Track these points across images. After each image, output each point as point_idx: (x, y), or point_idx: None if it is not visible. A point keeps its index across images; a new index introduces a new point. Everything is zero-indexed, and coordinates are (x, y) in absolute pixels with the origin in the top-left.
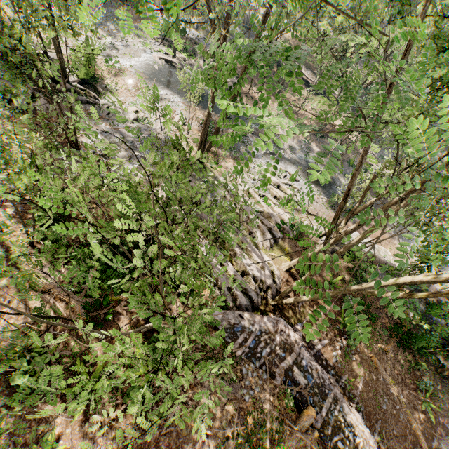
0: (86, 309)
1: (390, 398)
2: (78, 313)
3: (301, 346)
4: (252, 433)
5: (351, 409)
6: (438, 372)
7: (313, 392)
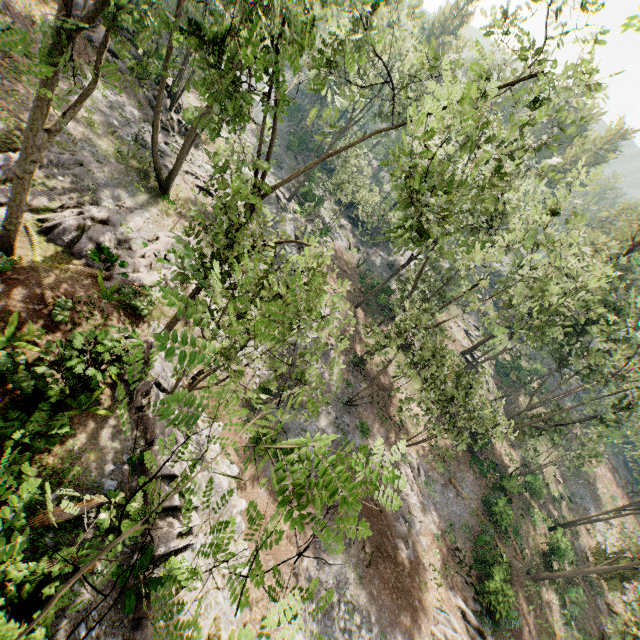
0: None
1: None
2: None
3: None
4: None
5: None
6: None
7: None
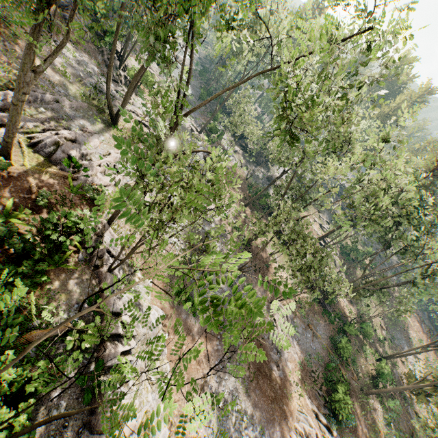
0: None
1: None
2: None
3: None
4: None
5: None
6: None
7: None
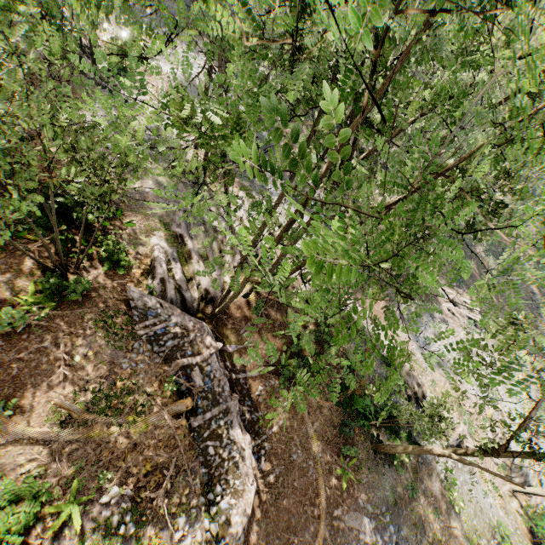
0: None
1: (305, 450)
2: None
3: (213, 353)
4: (114, 395)
5: (244, 430)
6: (375, 449)
7: (205, 396)
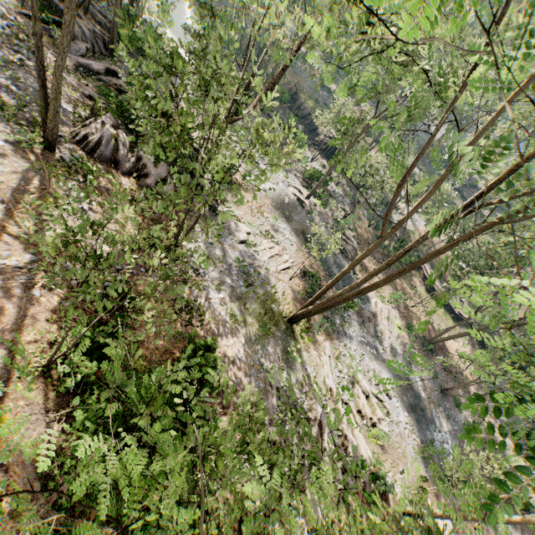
0: None
1: None
2: None
3: None
4: None
5: None
6: None
7: None
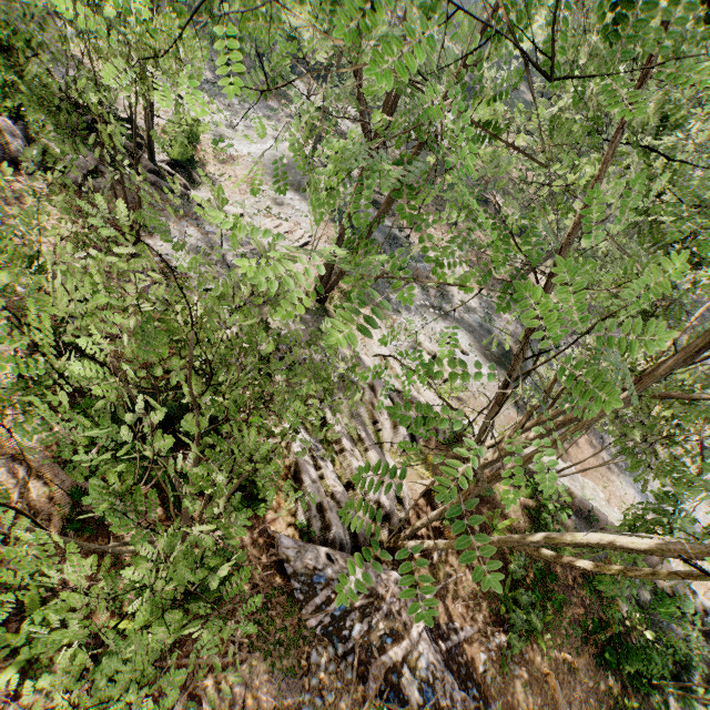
0: (73, 499)
1: None
2: (58, 503)
3: (422, 631)
4: None
5: None
6: None
7: None
